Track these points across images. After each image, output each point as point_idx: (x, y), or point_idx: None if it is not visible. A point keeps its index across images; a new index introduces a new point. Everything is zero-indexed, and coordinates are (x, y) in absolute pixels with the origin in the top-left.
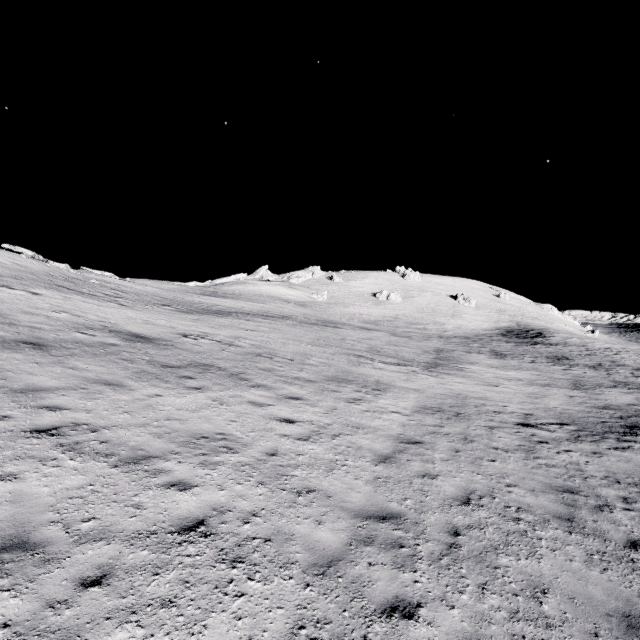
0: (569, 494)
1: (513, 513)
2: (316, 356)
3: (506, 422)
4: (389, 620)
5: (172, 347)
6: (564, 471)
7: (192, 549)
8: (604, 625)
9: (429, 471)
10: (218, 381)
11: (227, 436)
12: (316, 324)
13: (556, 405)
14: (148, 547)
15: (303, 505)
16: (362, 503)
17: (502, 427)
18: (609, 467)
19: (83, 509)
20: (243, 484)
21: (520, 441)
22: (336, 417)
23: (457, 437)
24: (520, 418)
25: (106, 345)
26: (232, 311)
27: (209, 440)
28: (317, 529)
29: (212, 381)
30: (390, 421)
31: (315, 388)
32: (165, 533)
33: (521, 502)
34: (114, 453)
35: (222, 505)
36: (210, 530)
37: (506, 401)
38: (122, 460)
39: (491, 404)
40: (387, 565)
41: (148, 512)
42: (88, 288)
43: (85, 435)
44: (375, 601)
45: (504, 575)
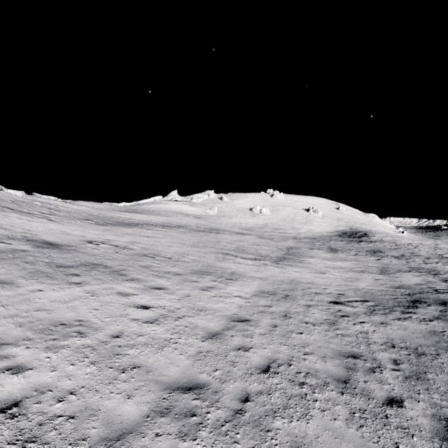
0: (352, 359)
1: (301, 378)
2: (191, 255)
3: (322, 301)
4: None
5: (74, 251)
6: (354, 339)
7: None
8: None
9: (245, 344)
10: (99, 277)
11: (84, 322)
12: (203, 231)
13: (364, 286)
14: None
15: (122, 381)
16: (176, 376)
17: (317, 305)
18: (390, 334)
19: None
20: (76, 364)
21: (327, 316)
22: (186, 302)
23: (279, 315)
24: (334, 297)
25: (17, 251)
26: (140, 223)
27: (66, 326)
28: (124, 403)
29: (94, 277)
30: (230, 304)
31: (179, 280)
32: None
33: (311, 368)
34: None
35: (46, 385)
36: (20, 411)
37: (327, 284)
38: None
39: (315, 287)
40: (172, 435)
41: None
42: (29, 208)
43: None
44: None
45: (273, 438)
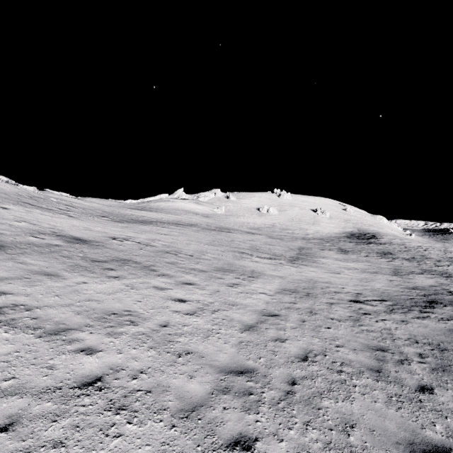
0: (380, 352)
1: (338, 367)
2: (210, 253)
3: (342, 299)
4: (231, 452)
5: (102, 247)
6: (379, 335)
7: (87, 400)
8: (393, 451)
9: (280, 336)
10: (133, 272)
11: (132, 312)
12: (214, 230)
13: (379, 287)
14: (52, 399)
15: (181, 364)
16: (227, 361)
17: (339, 303)
18: (412, 331)
19: (6, 371)
20: (137, 349)
21: (350, 313)
22: (218, 297)
23: (305, 311)
24: (353, 296)
25: (51, 246)
26: (153, 221)
27: (117, 316)
28: (188, 382)
29: (128, 272)
30: (258, 300)
31: (205, 276)
32: (68, 388)
33: (345, 358)
34: (41, 327)
35: (118, 365)
36: (105, 385)
37: (344, 284)
38: (46, 332)
39: (333, 286)
40: (237, 409)
41: (58, 372)
42: (47, 204)
43: (21, 313)
44: (223, 437)
45: (324, 414)
